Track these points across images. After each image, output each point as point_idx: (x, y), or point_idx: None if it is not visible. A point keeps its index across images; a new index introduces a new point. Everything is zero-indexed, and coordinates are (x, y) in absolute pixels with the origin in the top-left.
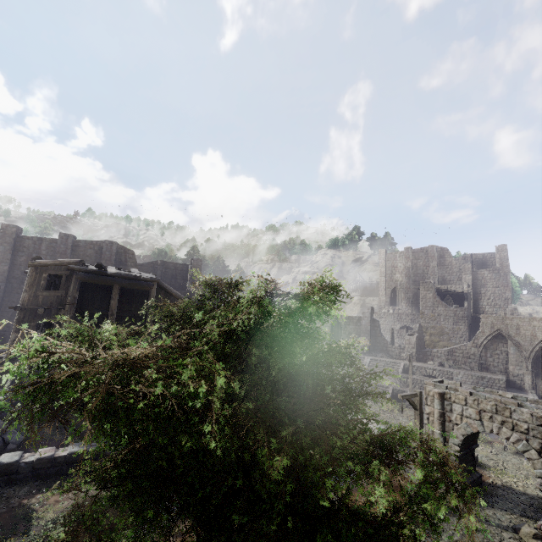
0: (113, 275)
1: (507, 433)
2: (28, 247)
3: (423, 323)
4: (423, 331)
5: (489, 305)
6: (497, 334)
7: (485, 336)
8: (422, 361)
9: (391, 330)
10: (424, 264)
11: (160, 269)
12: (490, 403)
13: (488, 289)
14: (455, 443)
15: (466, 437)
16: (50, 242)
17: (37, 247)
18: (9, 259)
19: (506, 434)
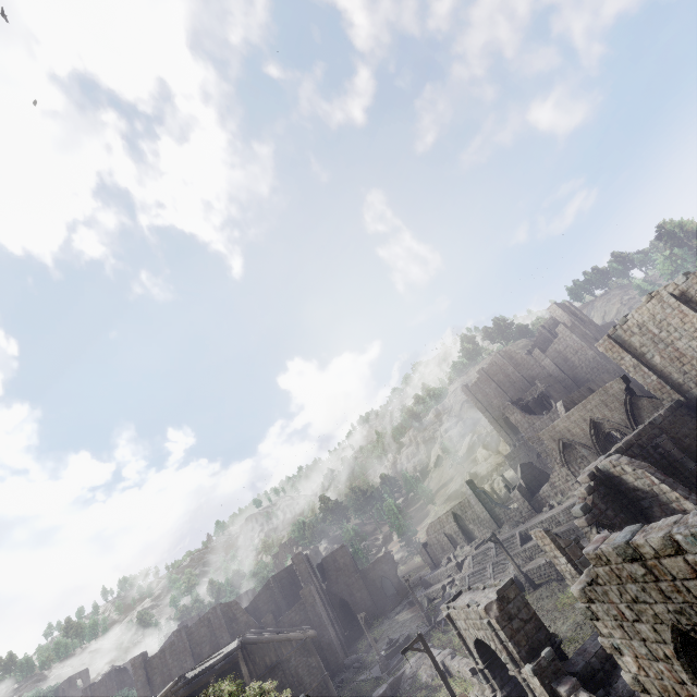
0: (205, 671)
1: (478, 633)
2: (157, 666)
3: (538, 448)
4: (534, 465)
5: (588, 373)
6: (564, 444)
7: (558, 452)
8: (541, 509)
9: (505, 488)
10: (505, 375)
11: (276, 586)
12: (462, 611)
13: (572, 360)
14: (477, 657)
15: (479, 647)
16: (170, 647)
17: (164, 660)
18: (149, 690)
19: (479, 634)
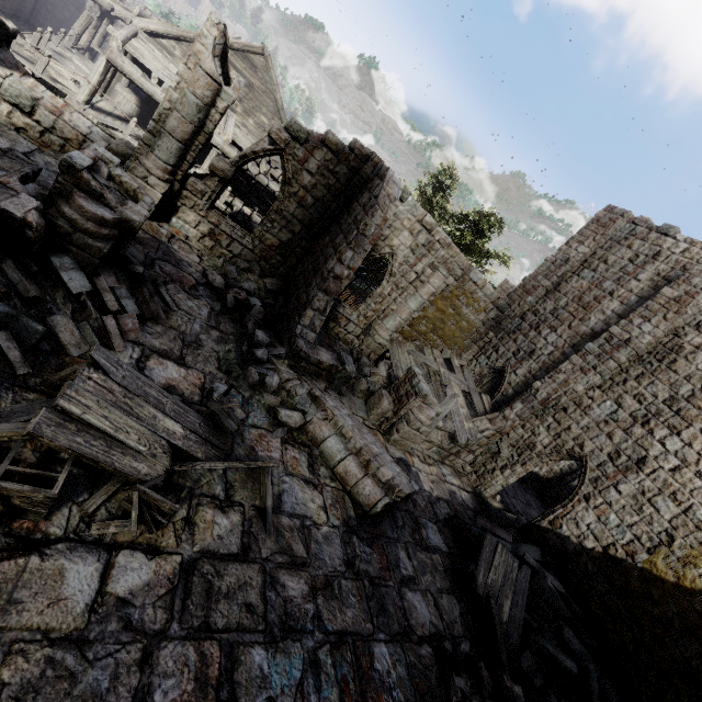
0: None
1: None
2: None
3: None
4: None
5: None
6: None
7: None
8: None
9: None
10: None
11: None
12: None
13: None
14: None
15: None
16: None
17: None
18: None
19: None
